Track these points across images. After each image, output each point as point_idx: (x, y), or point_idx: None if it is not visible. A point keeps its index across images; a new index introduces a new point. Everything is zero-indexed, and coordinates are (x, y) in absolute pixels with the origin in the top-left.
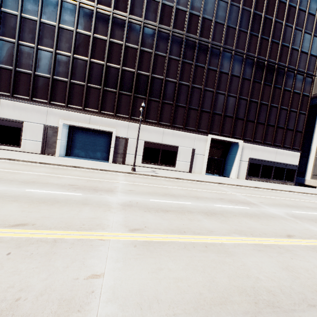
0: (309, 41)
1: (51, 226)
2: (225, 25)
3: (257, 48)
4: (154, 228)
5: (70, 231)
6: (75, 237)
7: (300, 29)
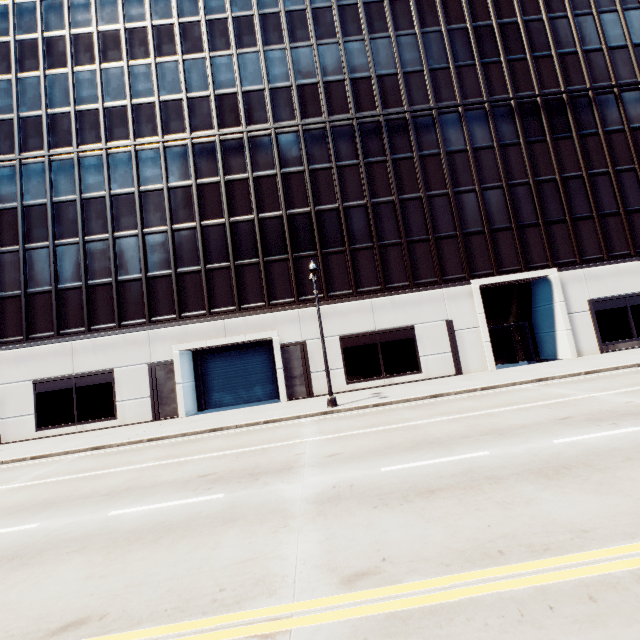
0: (617, 24)
1: (142, 612)
2: (425, 70)
3: (507, 82)
4: (408, 559)
5: (185, 622)
6: (197, 639)
7: (585, 12)
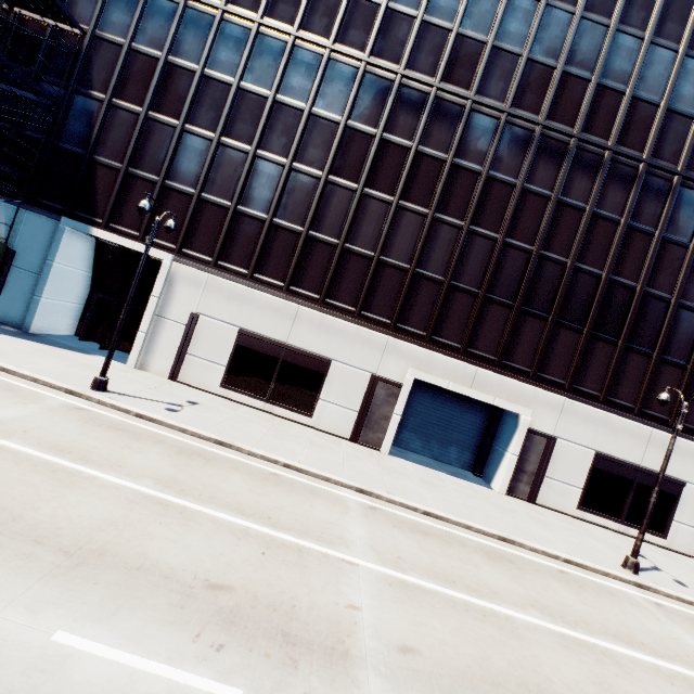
0: None
1: None
2: None
3: None
4: None
5: None
6: None
7: None
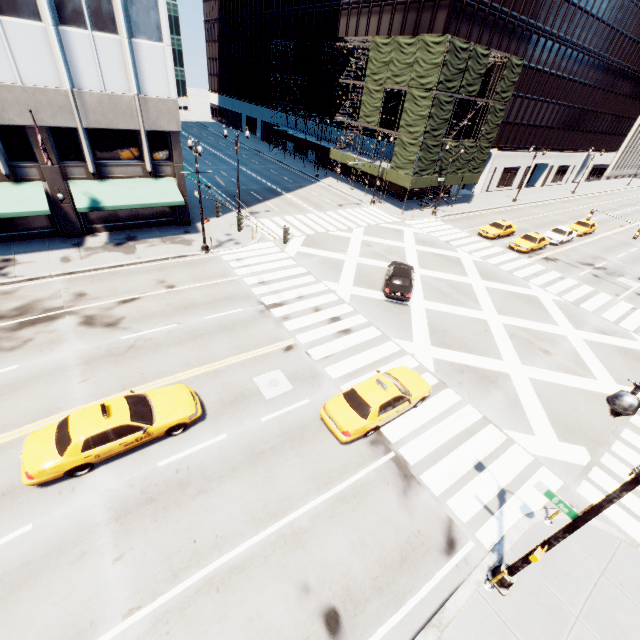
0: None
1: None
2: None
3: None
4: None
5: None
6: None
7: None
